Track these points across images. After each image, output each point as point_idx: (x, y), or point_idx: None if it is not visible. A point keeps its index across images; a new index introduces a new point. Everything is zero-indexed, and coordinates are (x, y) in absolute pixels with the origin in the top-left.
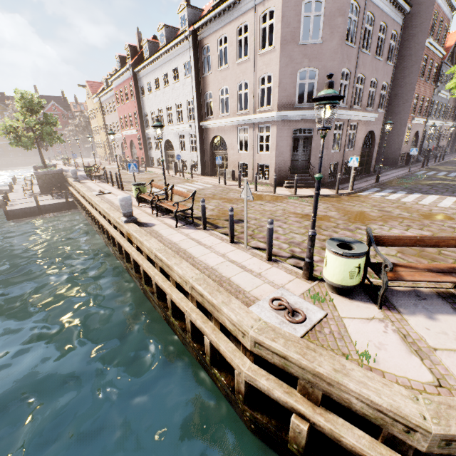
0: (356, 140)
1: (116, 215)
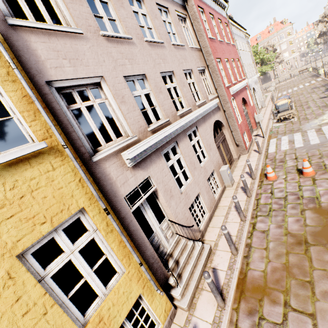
0: None
1: None
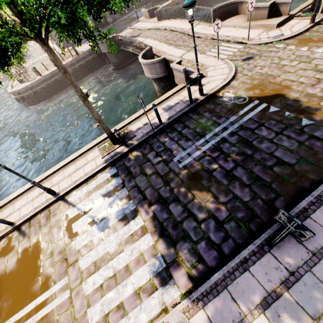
0: None
1: None
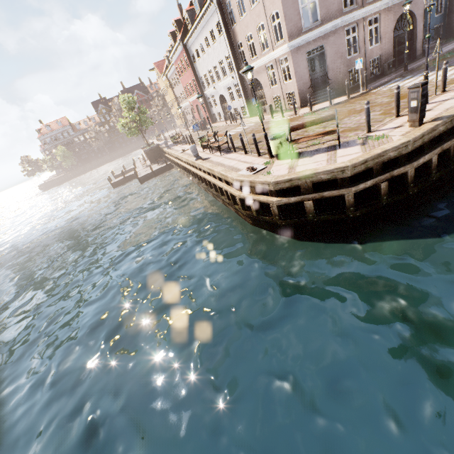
0: (382, 32)
1: (191, 159)
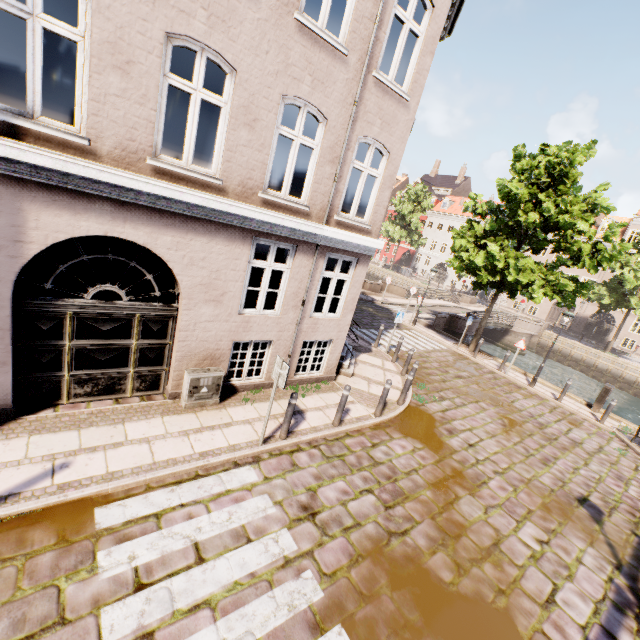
0: None
1: None
